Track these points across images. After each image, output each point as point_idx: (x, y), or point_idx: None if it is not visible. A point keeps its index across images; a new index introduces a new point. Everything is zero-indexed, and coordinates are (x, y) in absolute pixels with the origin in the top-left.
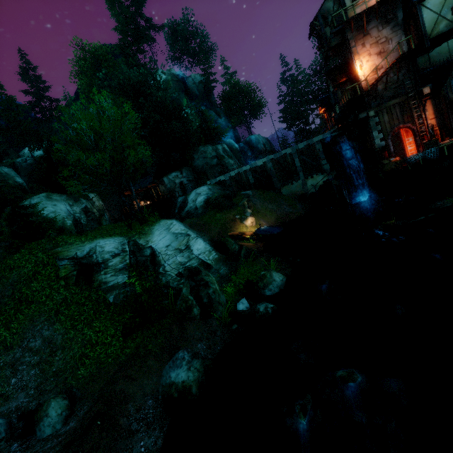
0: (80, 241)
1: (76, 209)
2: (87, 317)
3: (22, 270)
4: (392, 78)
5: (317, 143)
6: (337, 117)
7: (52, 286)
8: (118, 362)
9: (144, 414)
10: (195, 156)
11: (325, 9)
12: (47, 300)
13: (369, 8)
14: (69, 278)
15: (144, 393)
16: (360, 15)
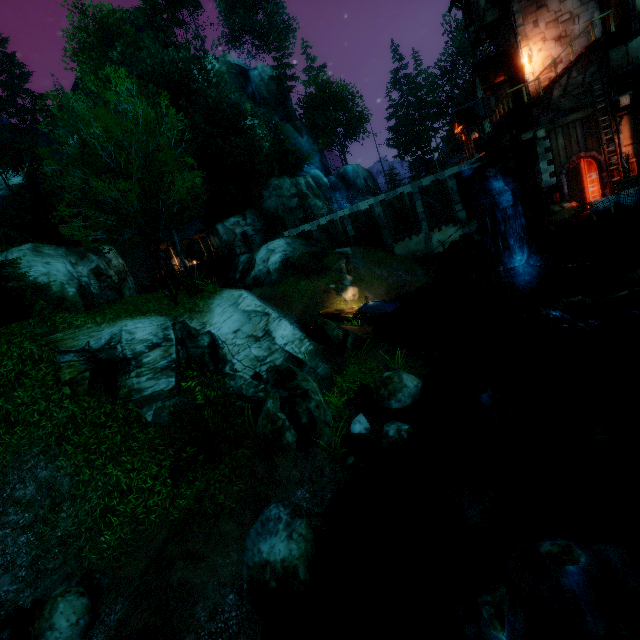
0: (93, 322)
1: (81, 270)
2: (111, 447)
3: None
4: (574, 80)
5: (450, 178)
6: (487, 138)
7: (49, 396)
8: (168, 523)
9: (223, 621)
10: (265, 192)
11: None
12: (41, 419)
13: None
14: (78, 383)
15: (219, 583)
16: None
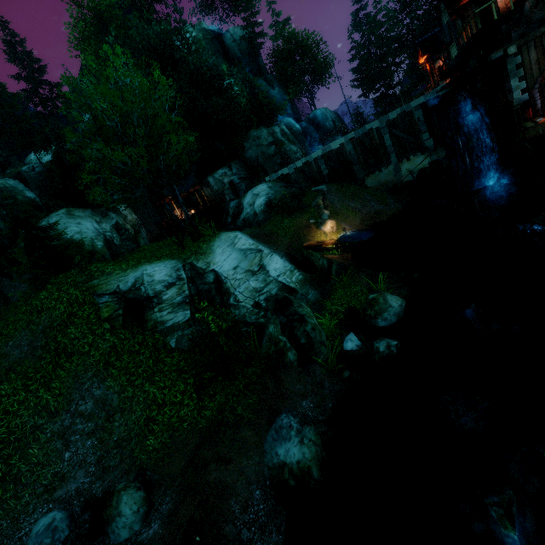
0: (120, 269)
1: (105, 226)
2: (146, 369)
3: (53, 313)
4: None
5: (416, 109)
6: (454, 63)
7: (94, 331)
8: (198, 430)
9: (254, 513)
10: (246, 144)
11: None
12: (91, 350)
13: None
14: (114, 319)
15: (246, 481)
16: None
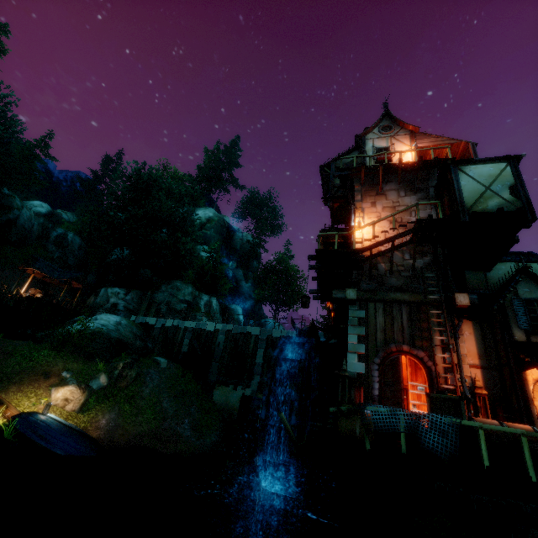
0: None
1: None
2: None
3: None
4: (406, 261)
5: None
6: (314, 291)
7: None
8: None
9: None
10: (164, 286)
11: (343, 162)
12: None
13: (390, 166)
14: None
15: None
16: (377, 170)
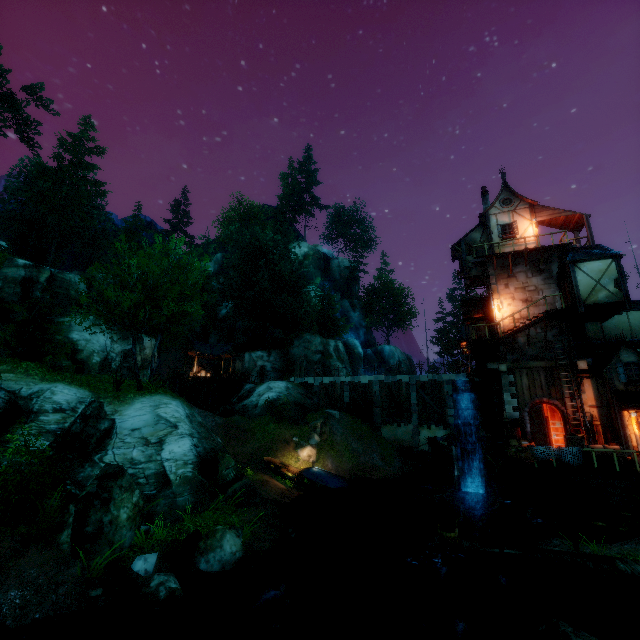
0: (42, 376)
1: (116, 347)
2: None
3: None
4: (539, 334)
5: (447, 382)
6: (466, 357)
7: None
8: None
9: None
10: (296, 341)
11: (470, 238)
12: None
13: (517, 252)
14: None
15: None
16: (506, 255)
